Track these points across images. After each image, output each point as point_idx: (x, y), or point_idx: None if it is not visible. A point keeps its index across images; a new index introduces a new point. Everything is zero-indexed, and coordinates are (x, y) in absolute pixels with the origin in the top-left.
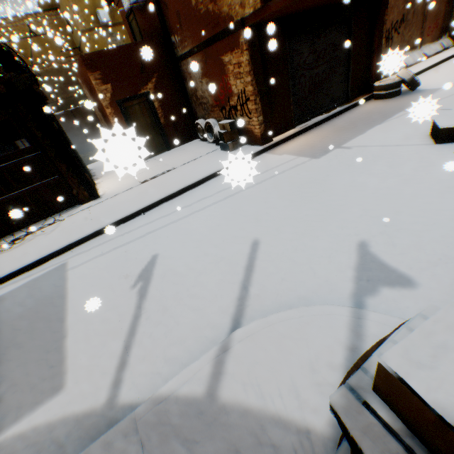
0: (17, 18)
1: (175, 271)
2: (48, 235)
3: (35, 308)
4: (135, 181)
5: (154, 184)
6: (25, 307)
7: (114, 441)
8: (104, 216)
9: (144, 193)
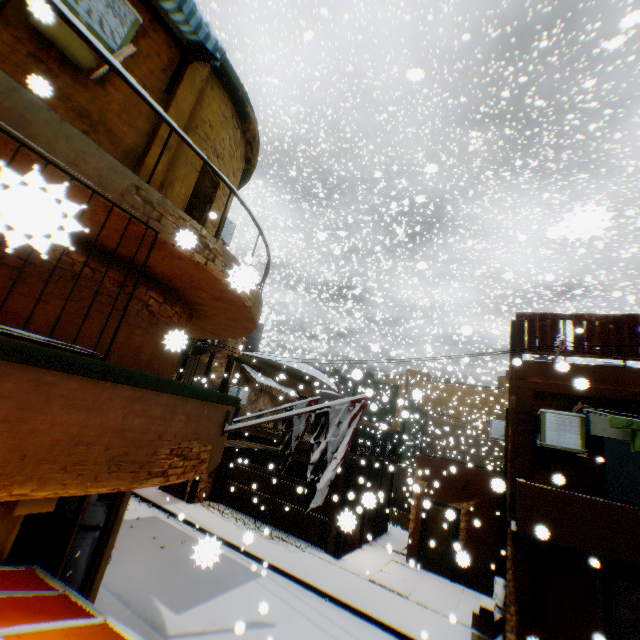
0: (467, 385)
1: (259, 639)
2: (284, 550)
3: (224, 577)
4: (372, 572)
5: (371, 588)
6: (225, 572)
7: (155, 635)
8: (313, 571)
9: (352, 585)
